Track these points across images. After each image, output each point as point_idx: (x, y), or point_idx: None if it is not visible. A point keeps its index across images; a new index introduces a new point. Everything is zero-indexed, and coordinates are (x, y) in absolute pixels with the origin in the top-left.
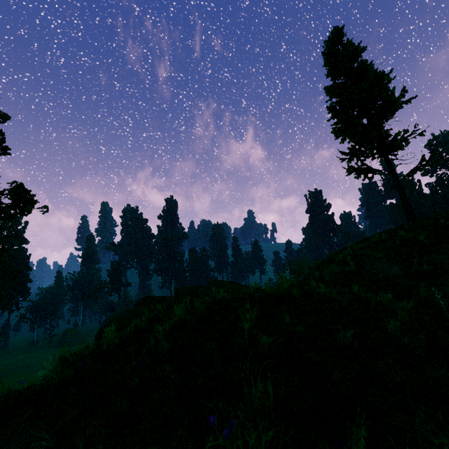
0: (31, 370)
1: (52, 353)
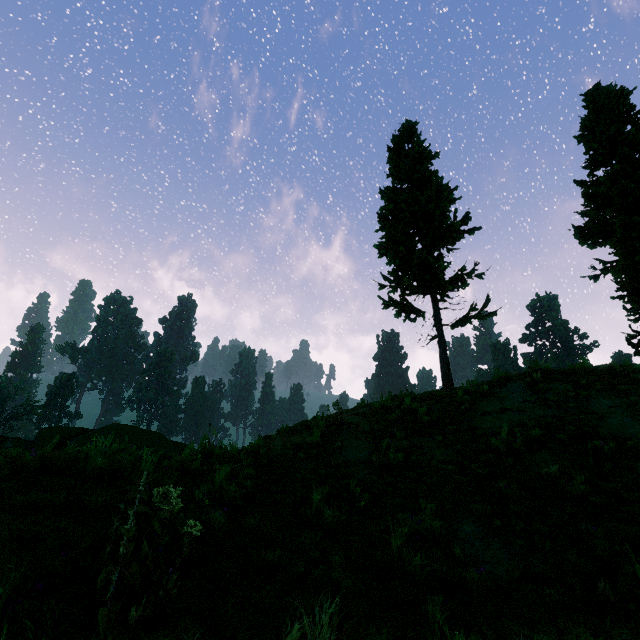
0: None
1: None
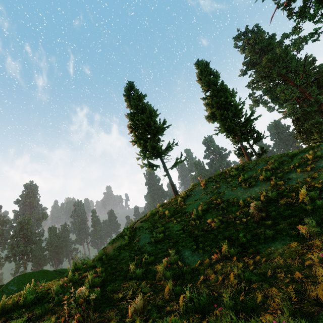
0: None
1: None
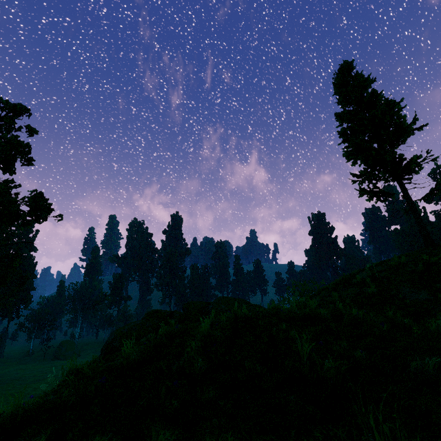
0: (23, 382)
1: (46, 365)
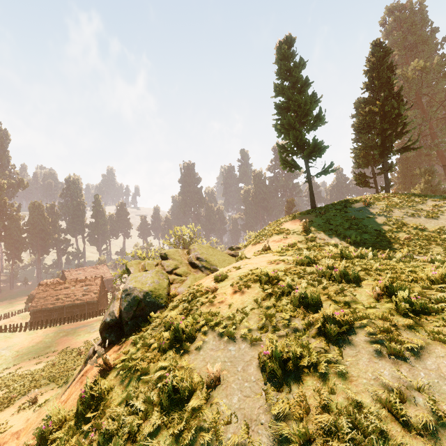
0: None
1: None
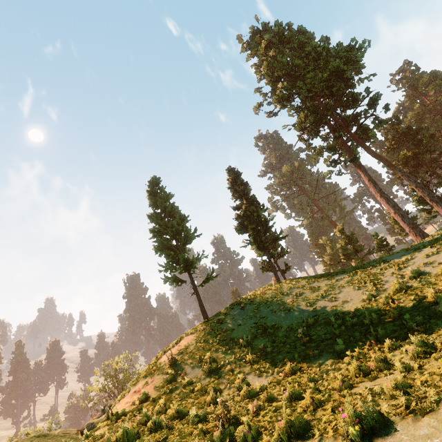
0: None
1: None
